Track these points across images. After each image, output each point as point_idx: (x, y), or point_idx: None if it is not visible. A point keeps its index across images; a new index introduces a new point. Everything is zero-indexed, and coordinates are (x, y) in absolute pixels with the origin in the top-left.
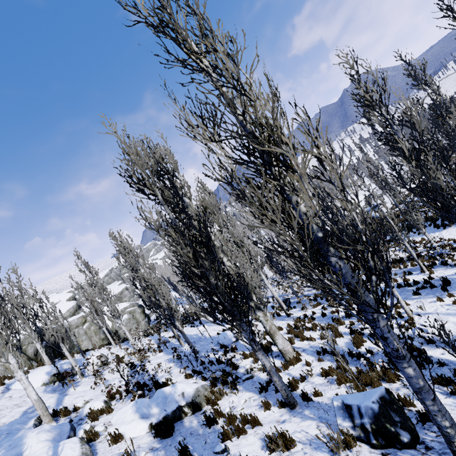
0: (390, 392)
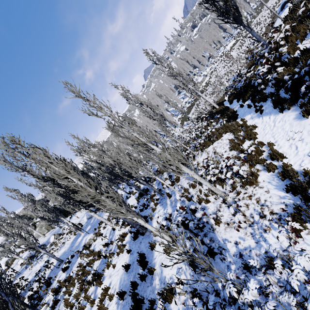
0: None
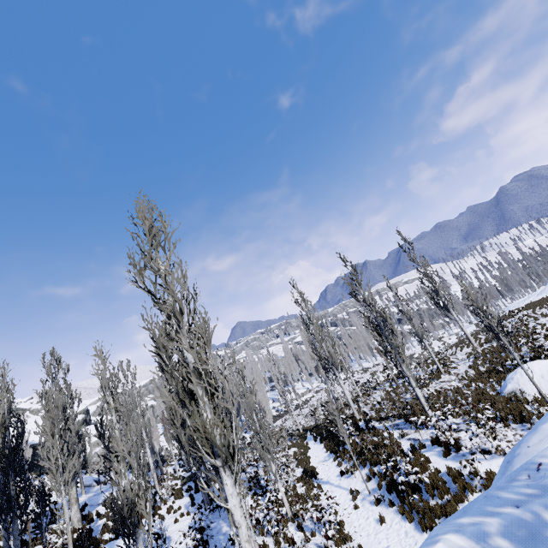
0: None
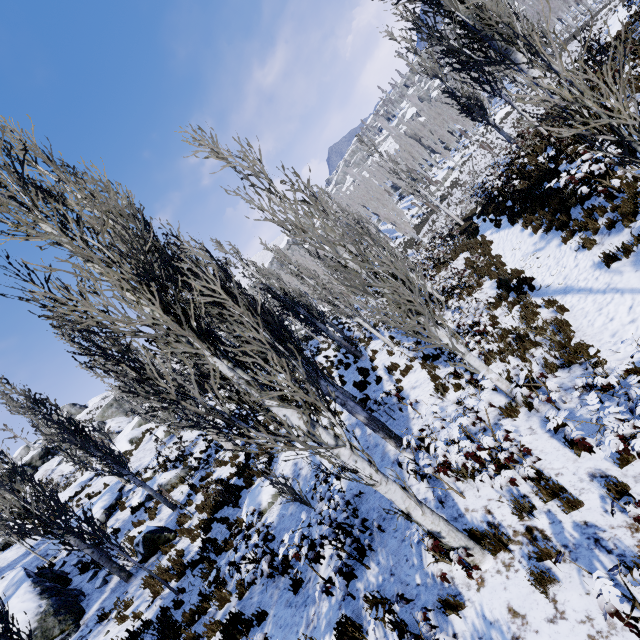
0: (147, 536)
